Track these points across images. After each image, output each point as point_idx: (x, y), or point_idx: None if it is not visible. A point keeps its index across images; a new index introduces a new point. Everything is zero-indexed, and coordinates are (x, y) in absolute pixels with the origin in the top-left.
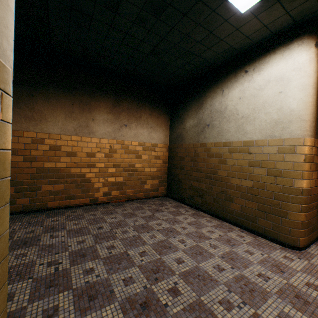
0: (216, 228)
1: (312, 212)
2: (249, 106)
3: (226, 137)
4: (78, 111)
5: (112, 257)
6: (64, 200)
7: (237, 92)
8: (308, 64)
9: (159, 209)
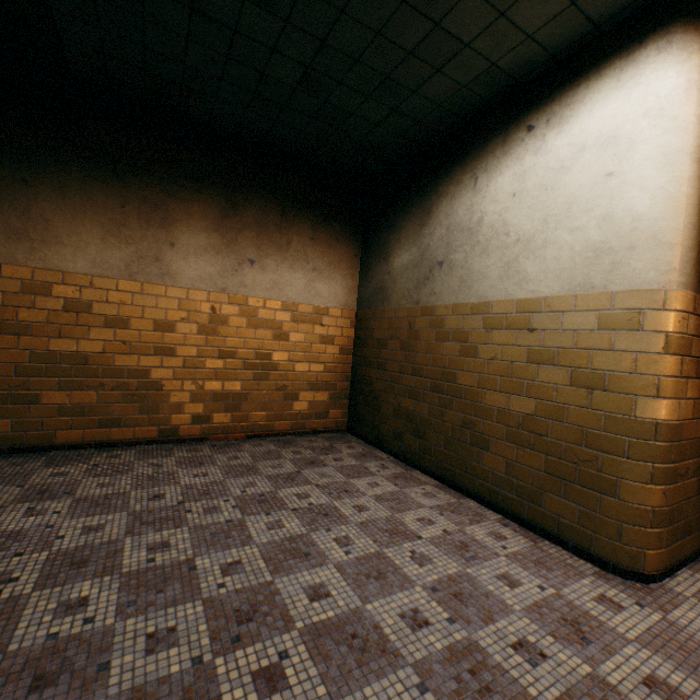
0: (443, 512)
1: (683, 485)
2: (533, 213)
3: (479, 291)
4: (136, 223)
5: (151, 571)
6: (97, 429)
7: (507, 179)
8: (682, 99)
9: (318, 460)
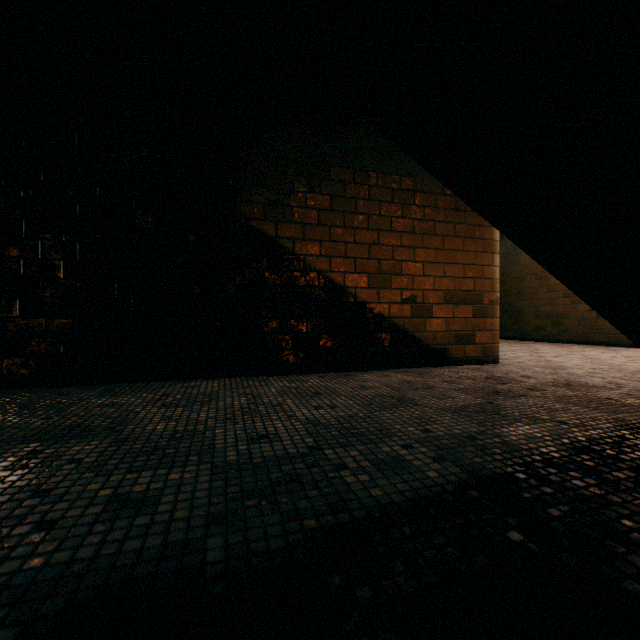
0: (588, 347)
1: None
2: None
3: None
4: None
5: None
6: None
7: None
8: None
9: None
